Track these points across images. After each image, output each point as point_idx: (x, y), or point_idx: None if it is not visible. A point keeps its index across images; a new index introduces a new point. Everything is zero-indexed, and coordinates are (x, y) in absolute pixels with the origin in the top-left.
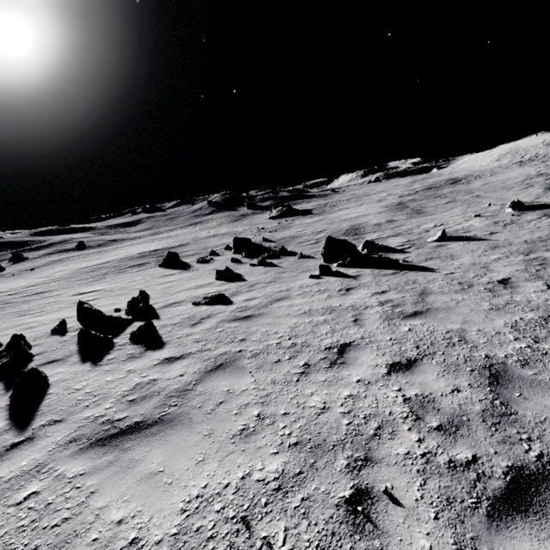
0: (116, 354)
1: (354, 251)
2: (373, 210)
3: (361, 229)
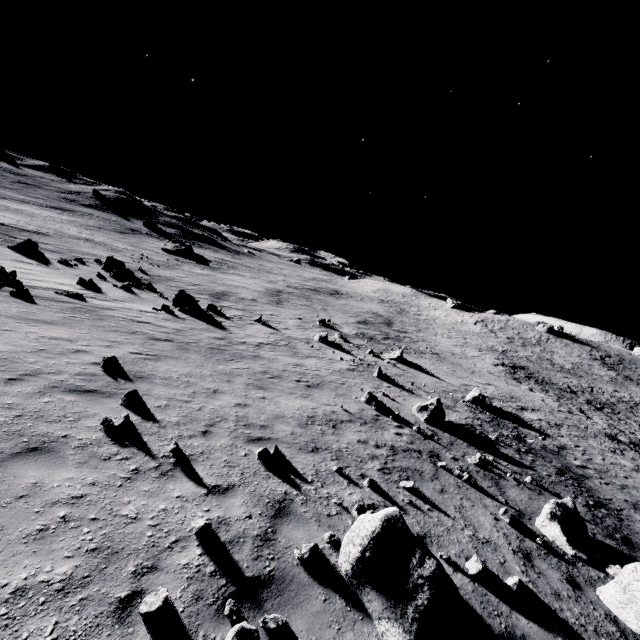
0: (4, 298)
1: (195, 305)
2: (256, 286)
3: (227, 297)
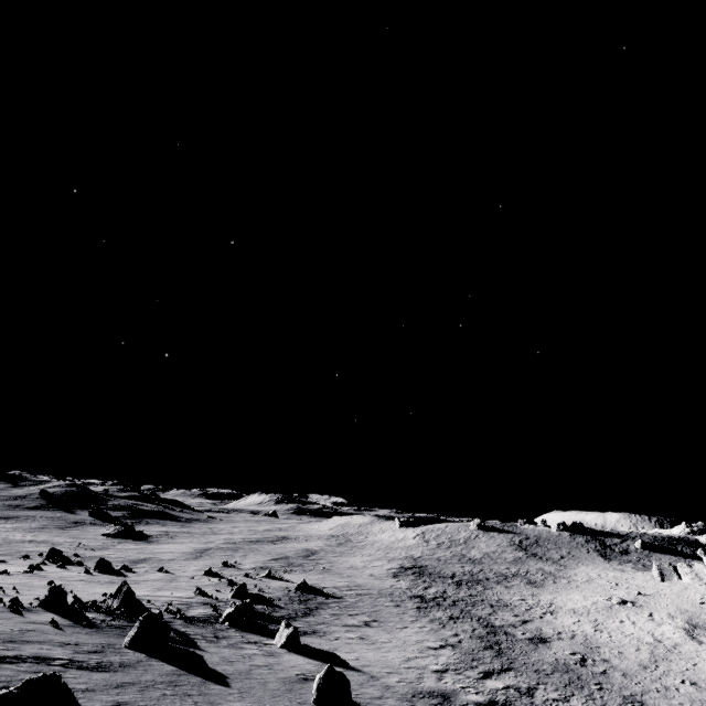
0: None
1: (110, 567)
2: (184, 549)
3: (146, 561)
